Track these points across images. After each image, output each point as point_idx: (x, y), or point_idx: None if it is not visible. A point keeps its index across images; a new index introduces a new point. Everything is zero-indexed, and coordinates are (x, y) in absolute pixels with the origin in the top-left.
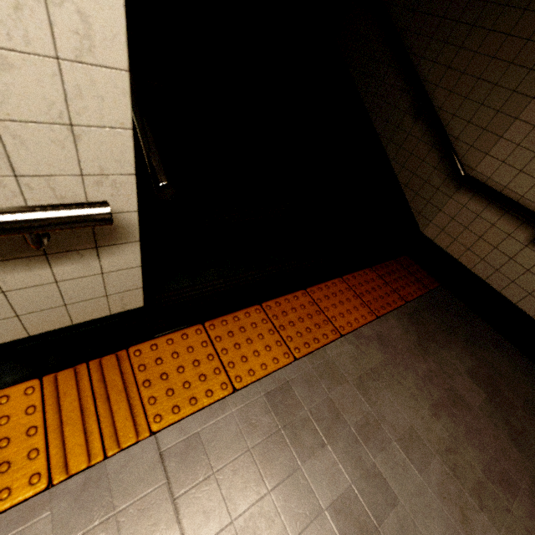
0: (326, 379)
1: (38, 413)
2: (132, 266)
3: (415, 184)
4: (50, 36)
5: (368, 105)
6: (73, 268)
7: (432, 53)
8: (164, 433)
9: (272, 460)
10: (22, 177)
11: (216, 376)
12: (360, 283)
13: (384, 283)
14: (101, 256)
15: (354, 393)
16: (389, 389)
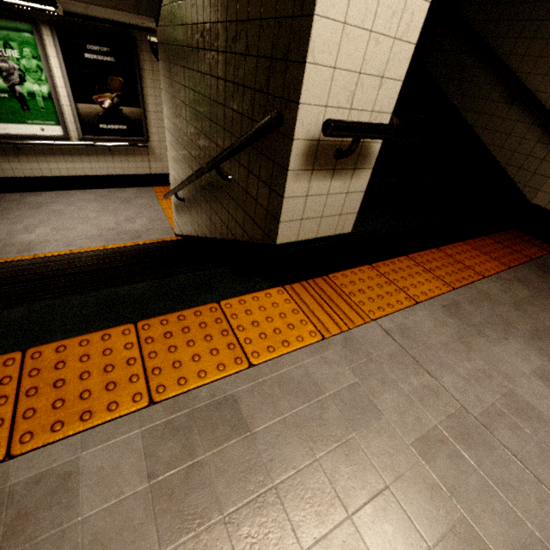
0: (486, 302)
1: (292, 303)
2: (360, 190)
3: (516, 160)
4: (397, 27)
5: (457, 104)
6: (338, 185)
7: (520, 49)
8: (380, 321)
9: (469, 342)
10: (351, 110)
11: (398, 294)
12: (482, 246)
13: (503, 246)
14: (352, 177)
15: (515, 312)
16: (545, 312)
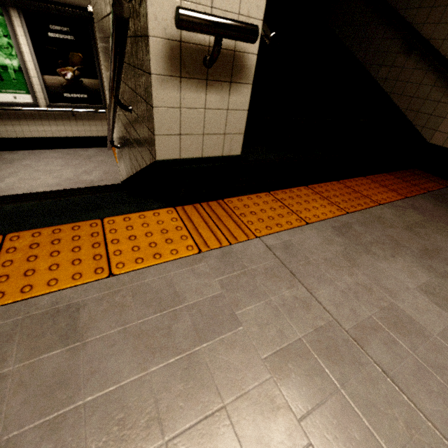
0: (378, 224)
1: (179, 221)
2: (243, 108)
3: (415, 105)
4: None
5: (361, 59)
6: (215, 99)
7: (415, 2)
8: (265, 238)
9: (354, 259)
10: (213, 9)
11: (290, 216)
12: (382, 180)
13: (403, 181)
14: (231, 92)
15: (407, 233)
16: (437, 234)
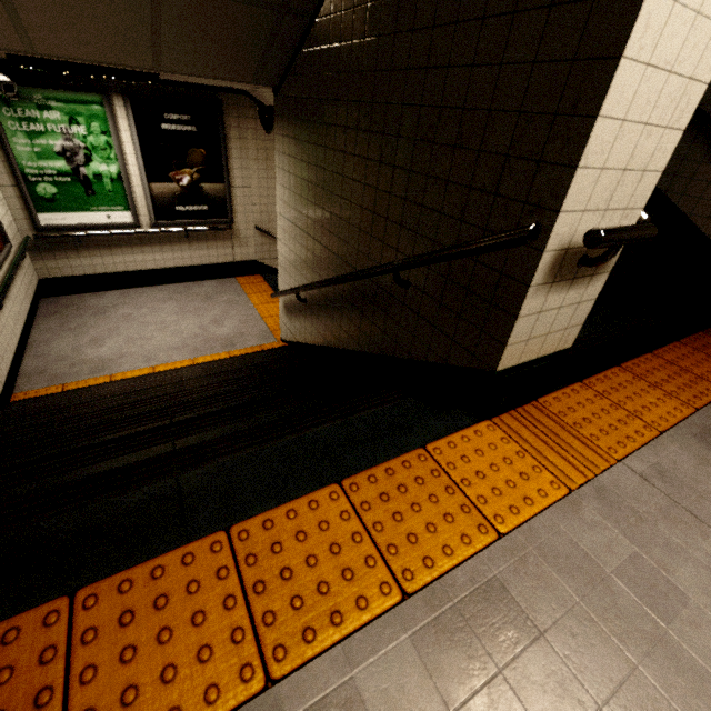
0: None
1: (512, 443)
2: (592, 298)
3: None
4: (671, 115)
5: None
6: (572, 295)
7: None
8: (627, 461)
9: None
10: (606, 211)
11: (633, 421)
12: (704, 346)
13: None
14: (588, 284)
15: None
16: None
